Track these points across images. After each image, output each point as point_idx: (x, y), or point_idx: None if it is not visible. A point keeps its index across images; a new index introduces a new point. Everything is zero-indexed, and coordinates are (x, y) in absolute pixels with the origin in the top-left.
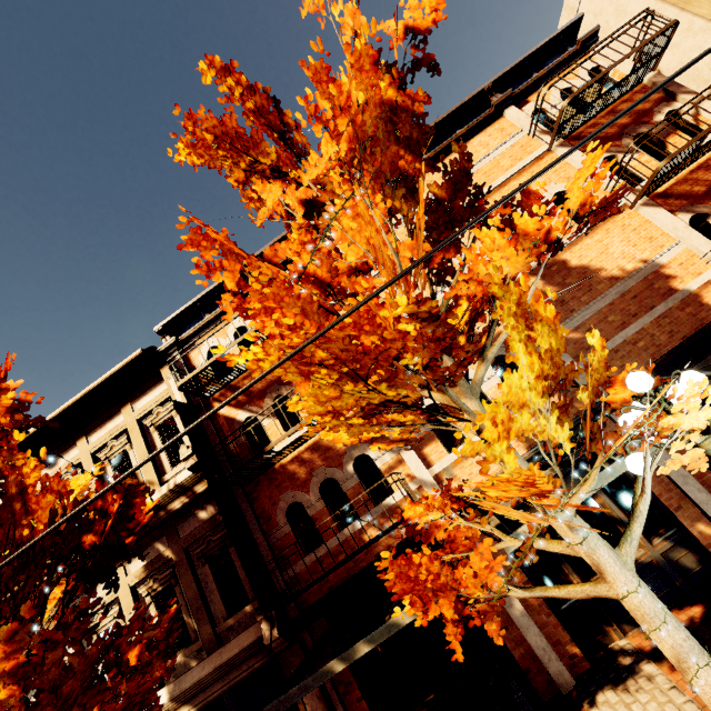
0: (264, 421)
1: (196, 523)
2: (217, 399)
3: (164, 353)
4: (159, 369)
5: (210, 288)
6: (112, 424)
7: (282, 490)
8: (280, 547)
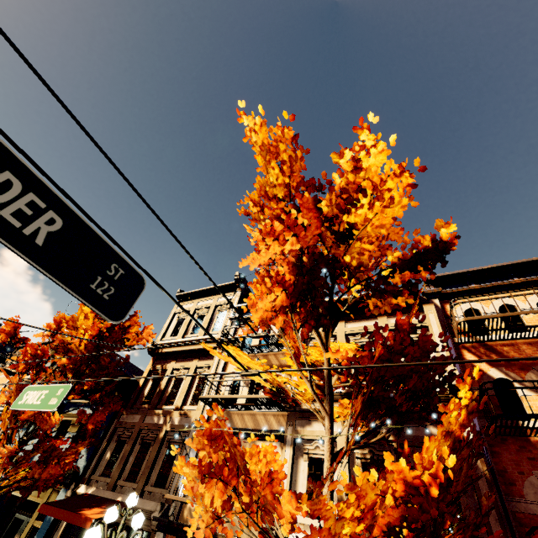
0: (523, 390)
1: (424, 432)
2: (466, 348)
3: (423, 296)
4: (420, 304)
5: (488, 266)
6: (366, 323)
7: (536, 466)
8: (522, 521)
